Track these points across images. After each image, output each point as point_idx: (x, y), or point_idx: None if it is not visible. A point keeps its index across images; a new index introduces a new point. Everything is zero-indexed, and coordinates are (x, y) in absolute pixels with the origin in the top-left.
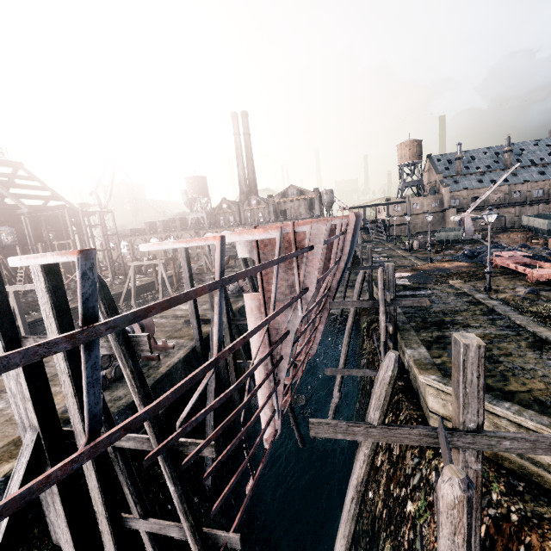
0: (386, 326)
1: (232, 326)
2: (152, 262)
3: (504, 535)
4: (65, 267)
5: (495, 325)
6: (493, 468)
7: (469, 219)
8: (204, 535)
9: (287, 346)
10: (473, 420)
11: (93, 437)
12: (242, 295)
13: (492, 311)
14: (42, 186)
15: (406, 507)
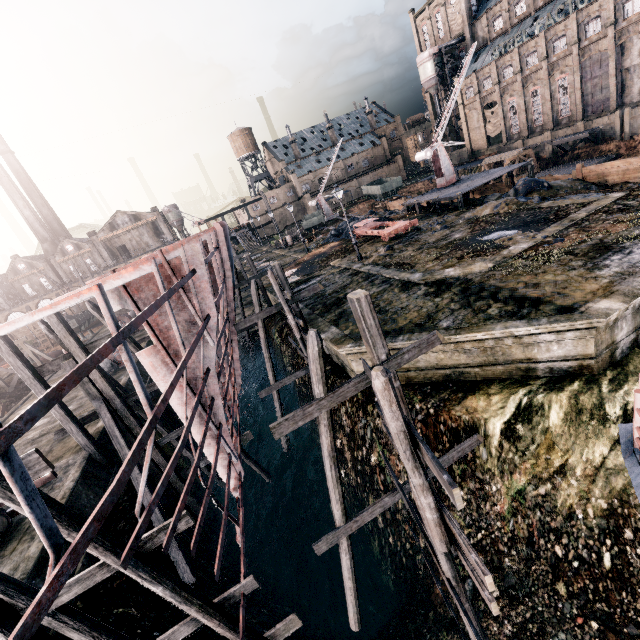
0: (296, 323)
1: (131, 405)
2: None
3: (431, 426)
4: None
5: (375, 285)
6: (411, 389)
7: (324, 201)
8: (217, 606)
9: (213, 385)
10: (383, 352)
11: (59, 555)
12: (120, 369)
13: (369, 275)
14: None
15: (371, 460)
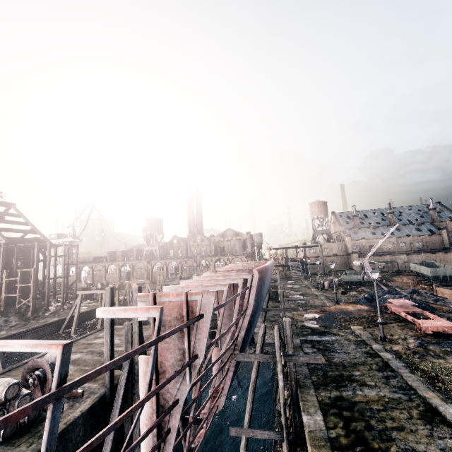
0: (284, 386)
1: None
2: (99, 291)
3: None
4: (23, 290)
5: (389, 385)
6: None
7: (368, 264)
8: None
9: (175, 417)
10: None
11: None
12: None
13: (386, 365)
14: (25, 222)
15: None
